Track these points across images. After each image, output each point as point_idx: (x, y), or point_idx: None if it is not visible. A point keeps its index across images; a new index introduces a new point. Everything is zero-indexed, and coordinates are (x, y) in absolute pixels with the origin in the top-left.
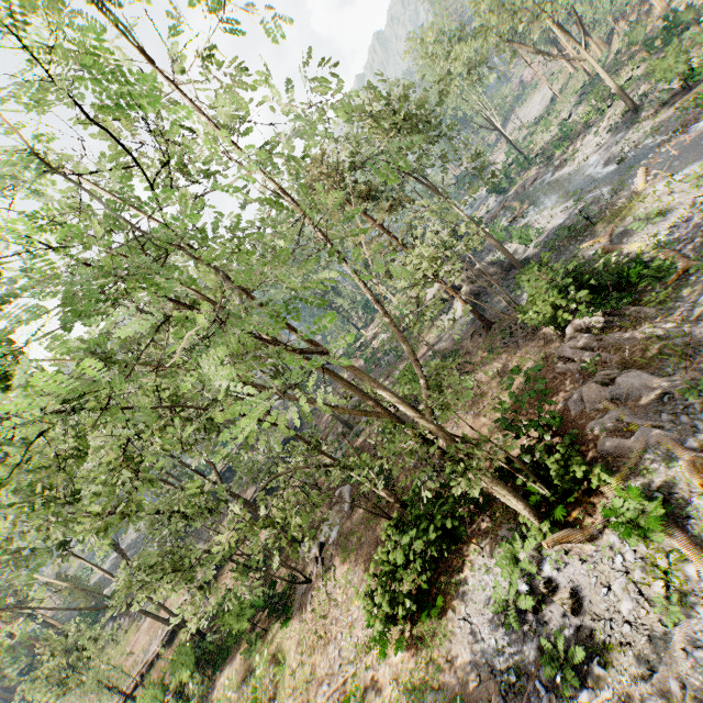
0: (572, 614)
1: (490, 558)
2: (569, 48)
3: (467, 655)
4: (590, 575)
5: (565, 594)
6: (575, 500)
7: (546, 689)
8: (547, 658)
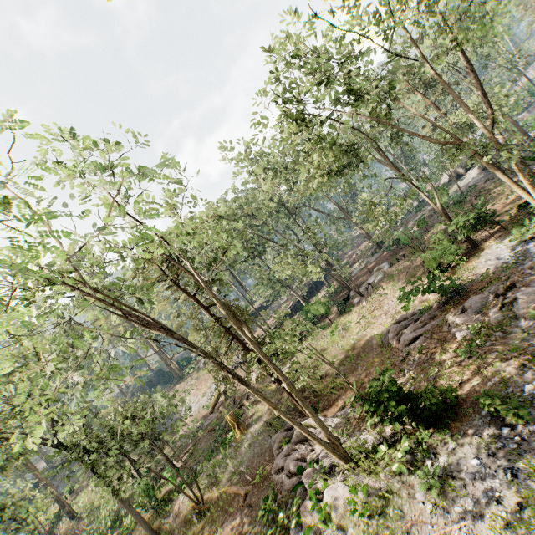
0: None
1: (503, 240)
2: None
3: (488, 268)
4: None
5: None
6: None
7: None
8: None
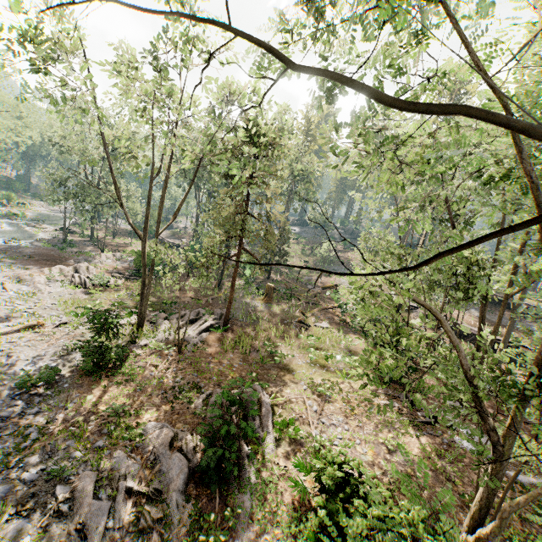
0: None
1: None
2: None
3: None
4: None
5: None
6: None
7: None
8: None
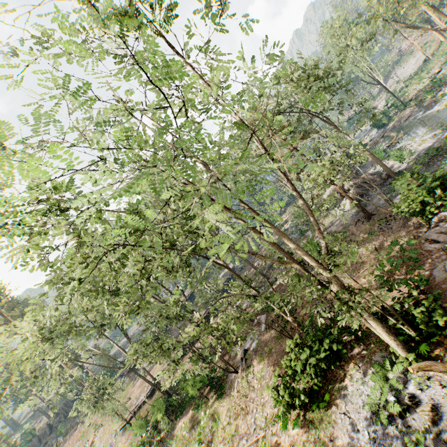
0: (432, 423)
1: (365, 374)
2: (440, 24)
3: (345, 438)
4: None
5: (426, 408)
6: (436, 341)
7: None
8: None
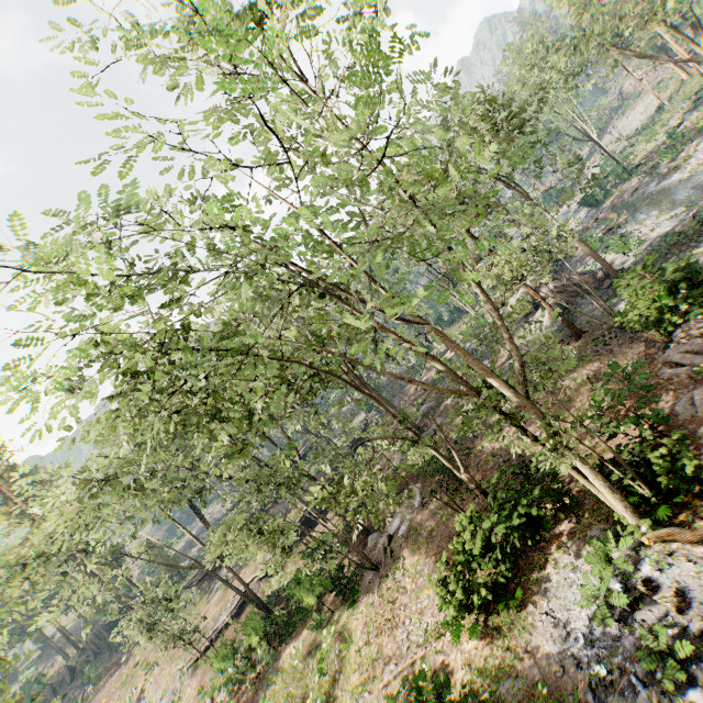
0: (677, 614)
1: (577, 557)
2: (681, 53)
3: (549, 647)
4: (699, 576)
5: (668, 593)
6: (681, 503)
7: (643, 684)
8: (645, 652)
